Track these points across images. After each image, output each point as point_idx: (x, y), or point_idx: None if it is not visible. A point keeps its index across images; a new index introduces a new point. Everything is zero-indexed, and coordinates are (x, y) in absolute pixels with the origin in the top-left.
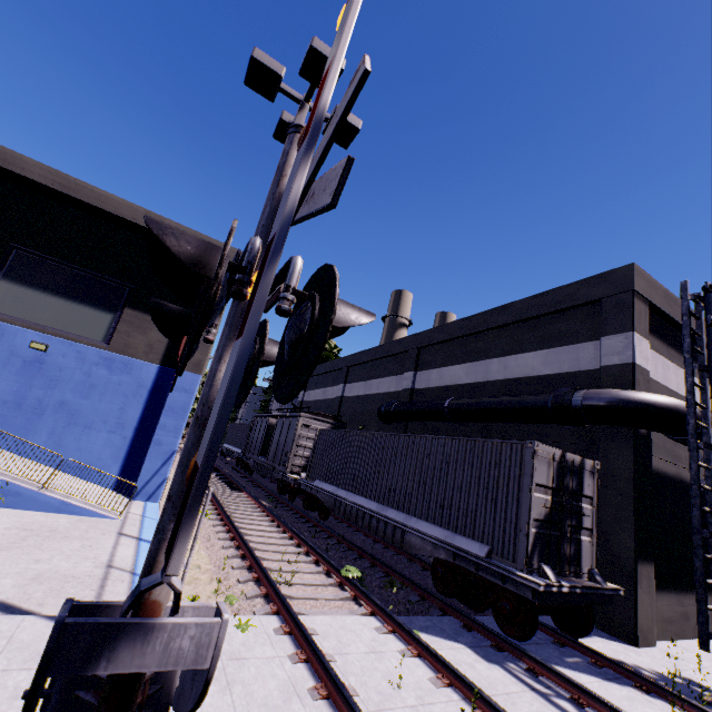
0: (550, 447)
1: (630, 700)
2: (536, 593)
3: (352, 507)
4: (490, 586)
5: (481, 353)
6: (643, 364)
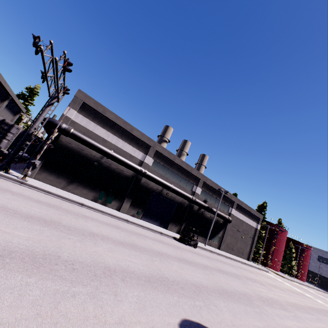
0: None
1: None
2: None
3: None
4: None
5: None
6: (68, 115)
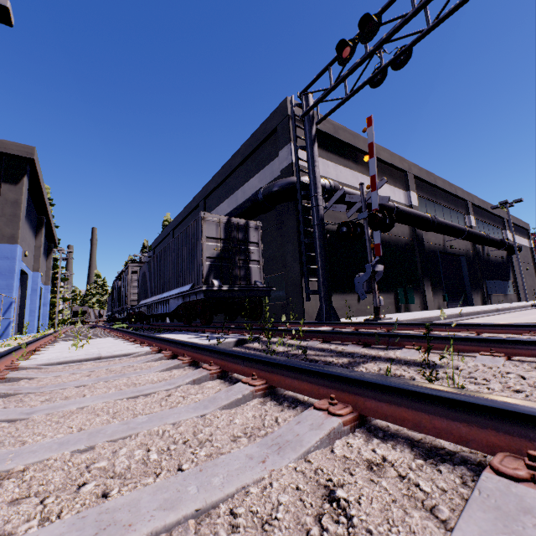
0: (217, 215)
1: None
2: (205, 293)
3: (152, 305)
4: (195, 304)
5: (233, 188)
6: (301, 163)
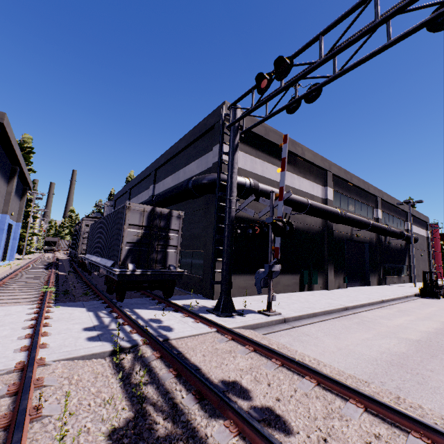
0: (142, 205)
1: (158, 314)
2: (118, 276)
3: (91, 263)
4: (113, 280)
5: (177, 167)
6: None
